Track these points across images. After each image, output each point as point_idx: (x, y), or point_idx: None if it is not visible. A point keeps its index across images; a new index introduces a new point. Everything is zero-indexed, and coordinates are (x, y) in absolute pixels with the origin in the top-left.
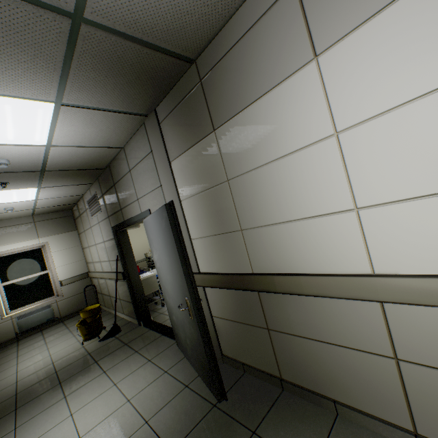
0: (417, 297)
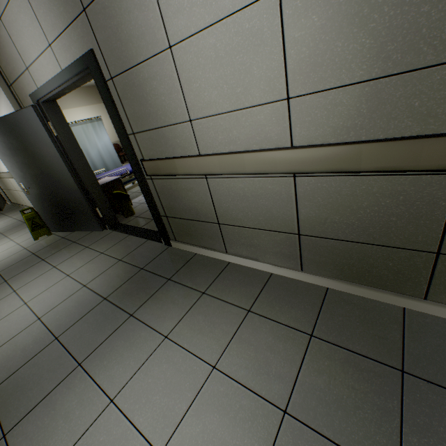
0: (6, 177)
